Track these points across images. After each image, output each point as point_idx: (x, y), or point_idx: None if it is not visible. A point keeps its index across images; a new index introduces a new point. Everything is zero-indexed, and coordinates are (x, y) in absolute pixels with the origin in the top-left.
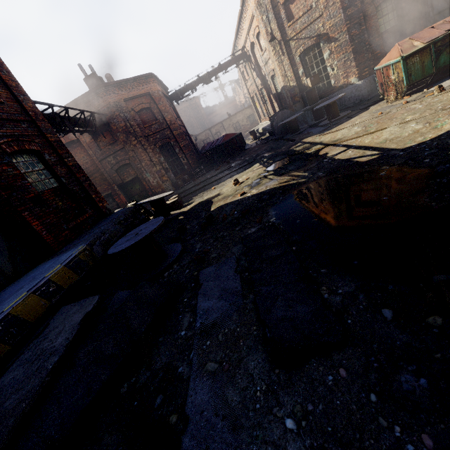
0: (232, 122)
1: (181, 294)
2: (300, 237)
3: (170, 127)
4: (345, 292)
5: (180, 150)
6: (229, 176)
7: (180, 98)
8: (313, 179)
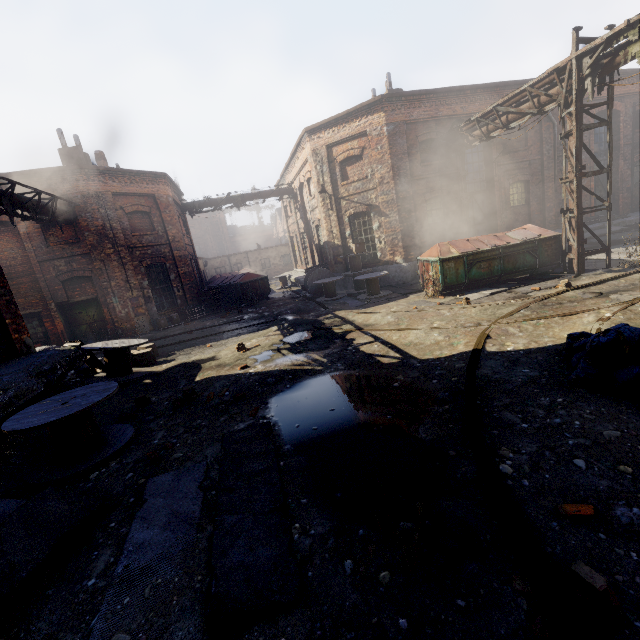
0: (261, 256)
1: (109, 513)
2: (293, 448)
3: (171, 244)
4: (317, 534)
5: (177, 277)
6: (235, 334)
7: (197, 212)
8: (330, 370)
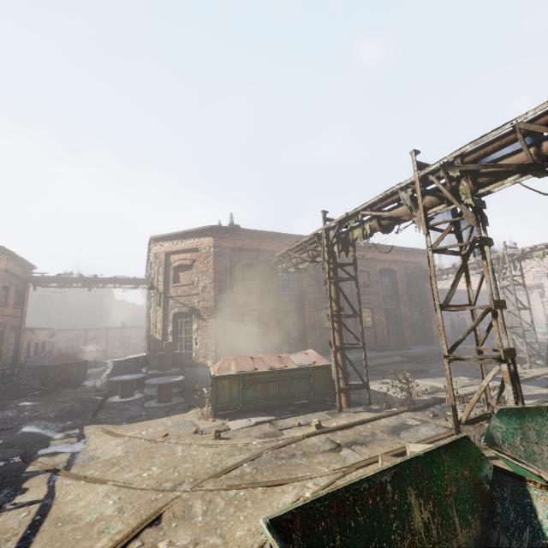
0: (122, 334)
1: None
2: None
3: None
4: None
5: None
6: None
7: (40, 285)
8: None
